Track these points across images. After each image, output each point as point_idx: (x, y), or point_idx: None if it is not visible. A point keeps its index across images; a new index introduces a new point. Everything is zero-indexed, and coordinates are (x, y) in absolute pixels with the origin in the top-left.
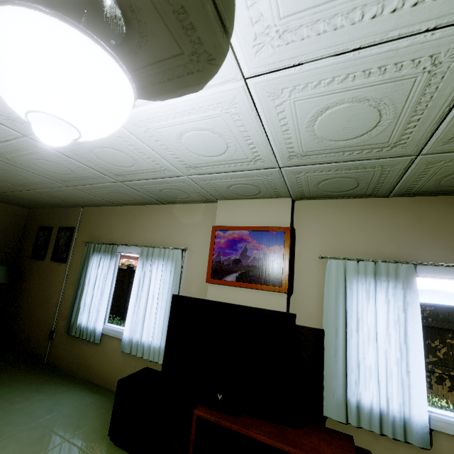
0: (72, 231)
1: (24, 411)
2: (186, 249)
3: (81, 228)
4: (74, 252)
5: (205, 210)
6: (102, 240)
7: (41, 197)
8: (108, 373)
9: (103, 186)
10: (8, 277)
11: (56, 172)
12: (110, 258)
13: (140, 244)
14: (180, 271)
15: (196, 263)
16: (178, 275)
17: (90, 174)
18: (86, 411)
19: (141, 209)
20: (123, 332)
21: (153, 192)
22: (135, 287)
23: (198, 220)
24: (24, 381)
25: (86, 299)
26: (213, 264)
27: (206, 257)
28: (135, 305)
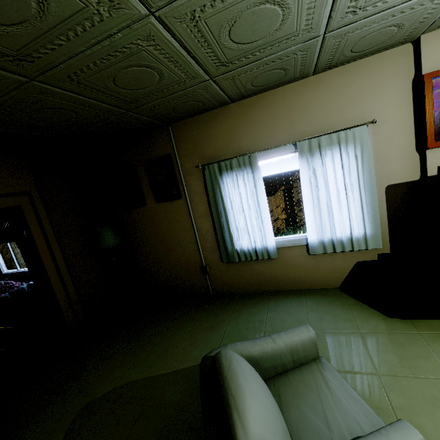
0: (170, 160)
1: (280, 330)
2: (375, 121)
3: (182, 151)
4: (186, 183)
5: (387, 61)
6: (224, 155)
7: (128, 123)
8: (298, 278)
9: (274, 59)
10: (118, 236)
11: (244, 39)
12: (252, 171)
13: (288, 141)
14: (371, 151)
15: (389, 135)
16: (369, 157)
17: (303, 24)
18: (326, 309)
19: (272, 96)
20: (302, 238)
21: (341, 47)
22: (307, 190)
23: (378, 80)
24: (228, 312)
25: (236, 224)
26: (435, 124)
27: (404, 122)
28: (314, 207)
